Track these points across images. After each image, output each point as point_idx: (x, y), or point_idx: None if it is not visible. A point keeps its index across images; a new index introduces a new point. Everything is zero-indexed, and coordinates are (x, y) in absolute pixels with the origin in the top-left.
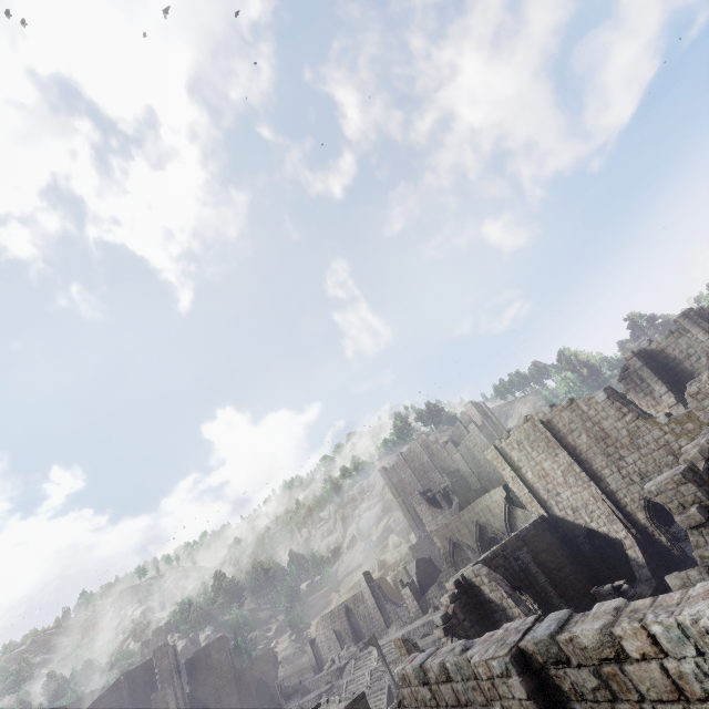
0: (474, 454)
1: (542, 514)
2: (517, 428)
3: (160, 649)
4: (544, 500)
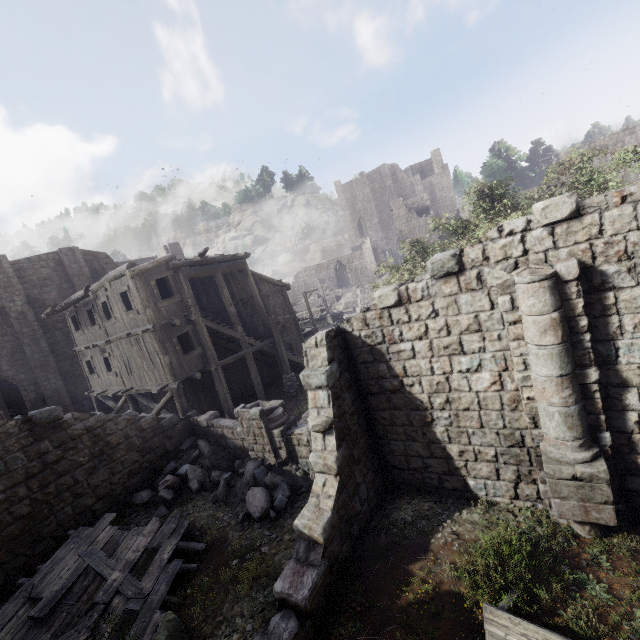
0: (434, 190)
1: None
2: (612, 135)
3: (173, 246)
4: None
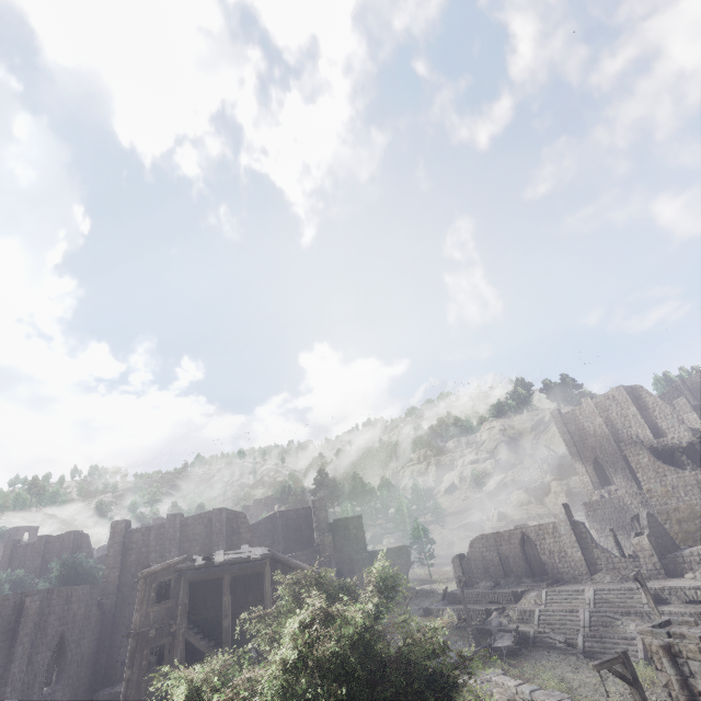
0: None
1: None
2: None
3: (319, 501)
4: None
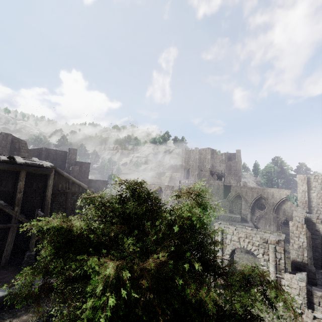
0: (231, 169)
1: (306, 210)
2: None
3: (73, 150)
4: (311, 206)
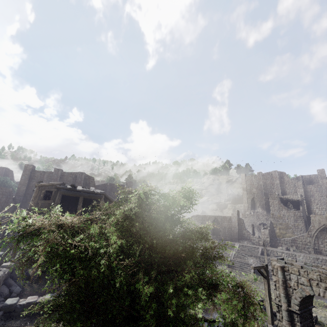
0: (313, 195)
1: None
2: None
3: (129, 183)
4: None
